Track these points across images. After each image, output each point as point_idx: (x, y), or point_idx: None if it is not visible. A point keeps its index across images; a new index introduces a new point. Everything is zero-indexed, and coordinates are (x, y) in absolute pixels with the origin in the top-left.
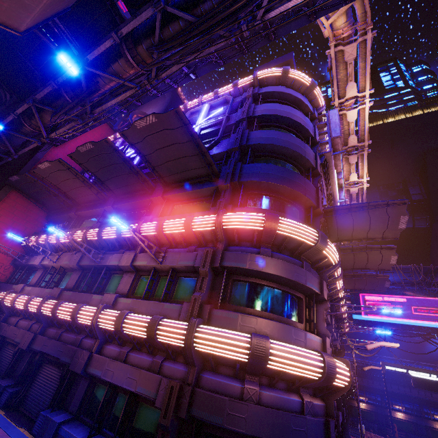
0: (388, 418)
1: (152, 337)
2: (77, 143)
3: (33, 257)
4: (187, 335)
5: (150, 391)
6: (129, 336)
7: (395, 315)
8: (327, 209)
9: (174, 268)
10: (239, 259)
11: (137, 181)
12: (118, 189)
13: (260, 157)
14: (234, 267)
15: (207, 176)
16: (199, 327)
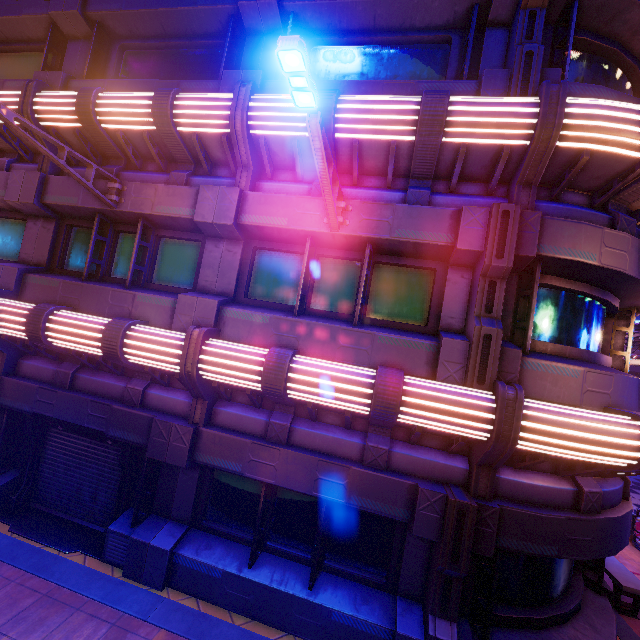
0: None
1: (391, 418)
2: None
3: None
4: (501, 424)
5: (387, 505)
6: (294, 399)
7: None
8: None
9: (376, 244)
10: (584, 240)
11: None
12: None
13: None
14: (567, 261)
15: None
16: (525, 407)
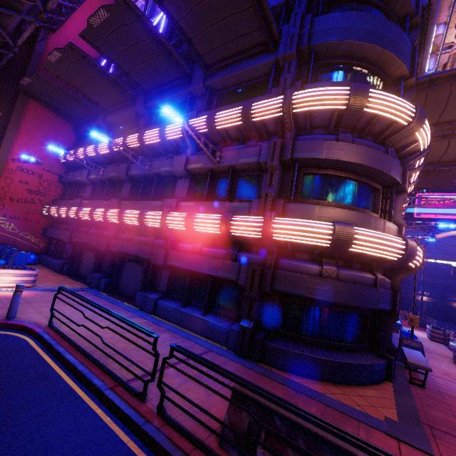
0: (411, 300)
1: (227, 231)
2: (76, 24)
3: (77, 173)
4: (264, 226)
5: (231, 274)
6: (200, 234)
7: (452, 213)
8: (420, 80)
9: (234, 167)
10: (314, 148)
11: (170, 67)
12: (147, 83)
13: (336, 3)
14: (307, 159)
15: (262, 44)
16: (276, 219)
